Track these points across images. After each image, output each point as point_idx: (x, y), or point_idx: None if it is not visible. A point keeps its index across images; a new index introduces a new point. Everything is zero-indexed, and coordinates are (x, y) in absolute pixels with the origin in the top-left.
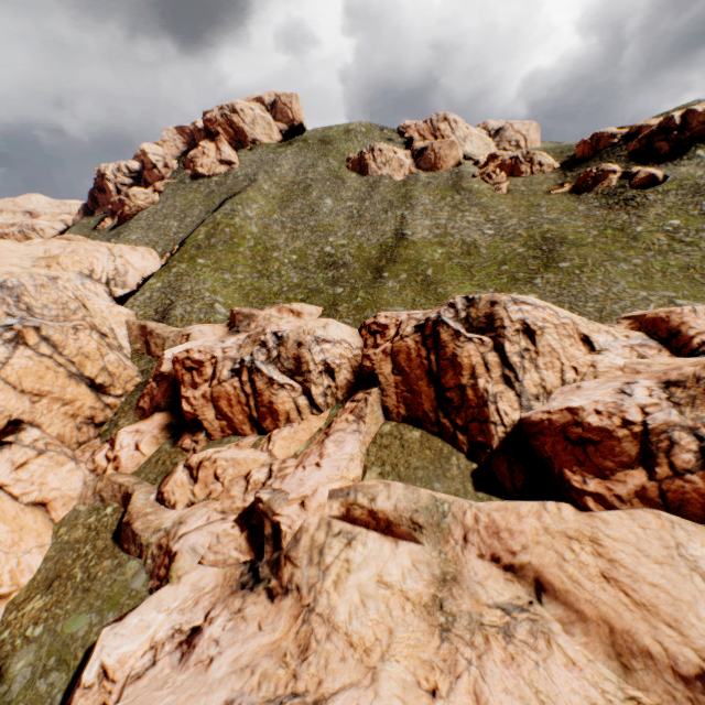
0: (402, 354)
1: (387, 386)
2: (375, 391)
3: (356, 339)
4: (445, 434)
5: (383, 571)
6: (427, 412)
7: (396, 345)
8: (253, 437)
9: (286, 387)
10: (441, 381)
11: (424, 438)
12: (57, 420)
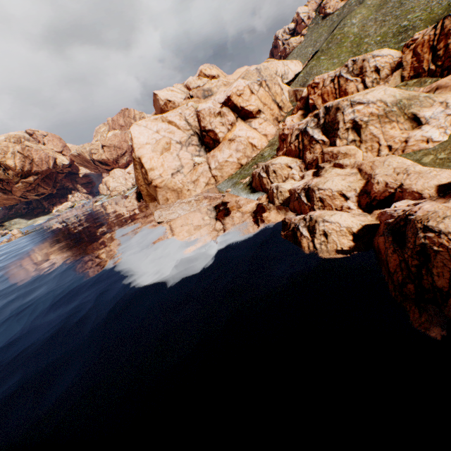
0: (419, 46)
1: (406, 66)
2: (398, 70)
3: (397, 54)
4: (430, 74)
5: None
6: (424, 68)
7: (417, 43)
8: None
9: (353, 81)
10: (436, 49)
11: (417, 80)
12: (268, 115)
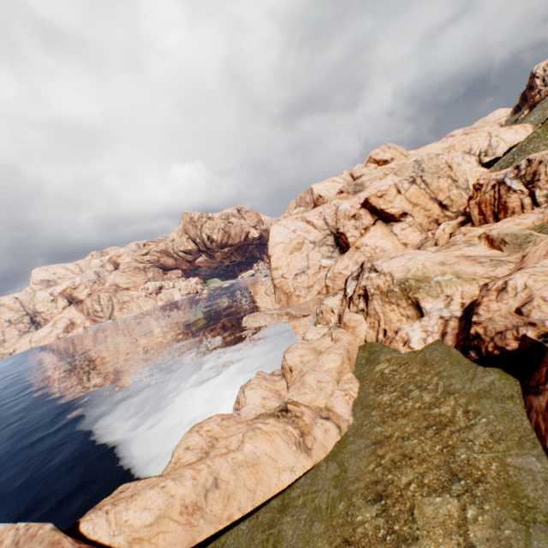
0: None
1: None
2: None
3: None
4: None
5: (469, 253)
6: None
7: None
8: (491, 224)
9: (517, 192)
10: None
11: None
12: (420, 217)
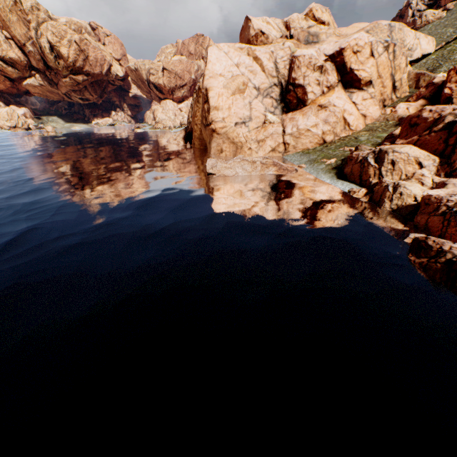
0: None
1: None
2: None
3: None
4: None
5: None
6: None
7: None
8: None
9: None
10: None
11: None
12: (377, 92)
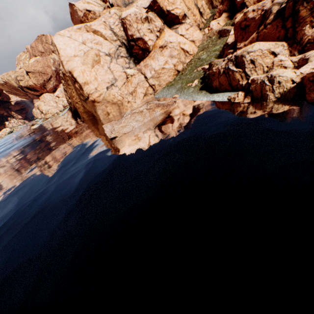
0: None
1: None
2: None
3: None
4: None
5: None
6: None
7: None
8: None
9: None
10: None
11: None
12: (192, 21)
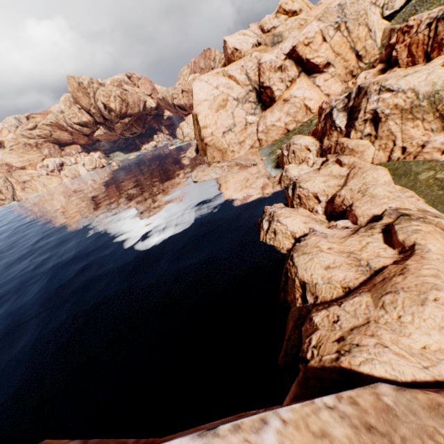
0: None
1: None
2: None
3: None
4: None
5: None
6: None
7: None
8: (421, 65)
9: None
10: None
11: None
12: (340, 68)
